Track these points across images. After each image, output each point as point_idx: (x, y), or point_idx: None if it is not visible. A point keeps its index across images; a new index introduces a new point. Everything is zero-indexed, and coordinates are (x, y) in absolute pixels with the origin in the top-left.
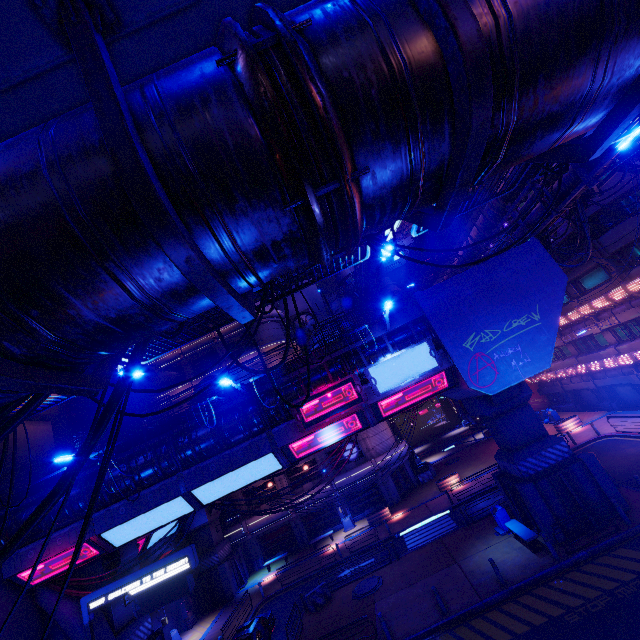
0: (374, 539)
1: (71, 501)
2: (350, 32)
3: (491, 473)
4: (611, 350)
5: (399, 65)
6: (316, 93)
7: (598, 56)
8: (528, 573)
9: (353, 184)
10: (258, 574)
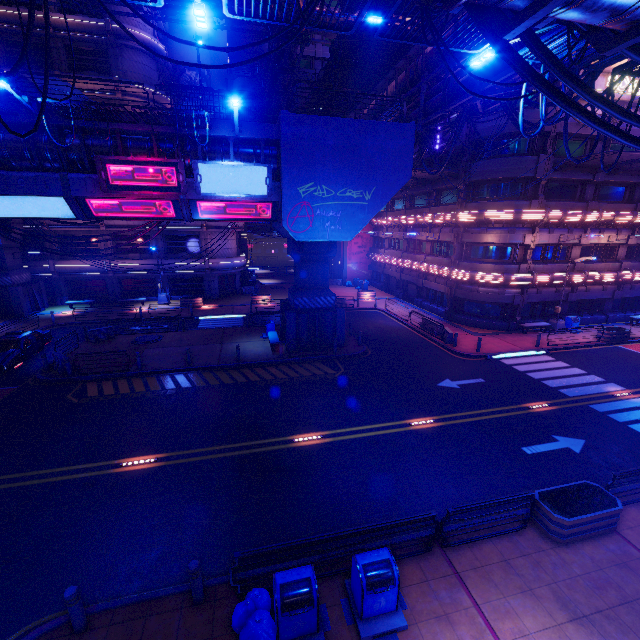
0: (177, 315)
1: None
2: None
3: None
4: (422, 257)
5: None
6: None
7: None
8: (258, 359)
9: None
10: (59, 308)
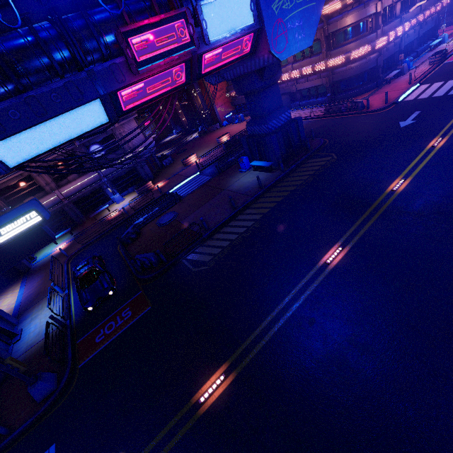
0: (150, 199)
1: None
2: None
3: (216, 151)
4: (289, 67)
5: None
6: None
7: None
8: (271, 180)
9: None
10: (44, 250)
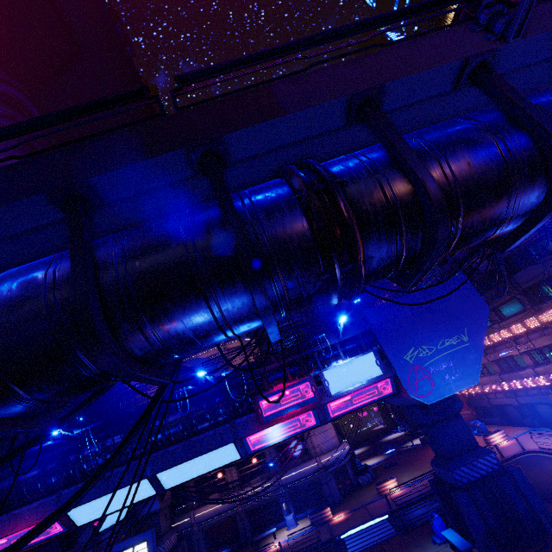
0: (316, 540)
1: (45, 475)
2: (367, 185)
3: (426, 480)
4: (529, 371)
5: (395, 205)
6: (349, 219)
7: (508, 203)
8: None
9: (363, 266)
10: None
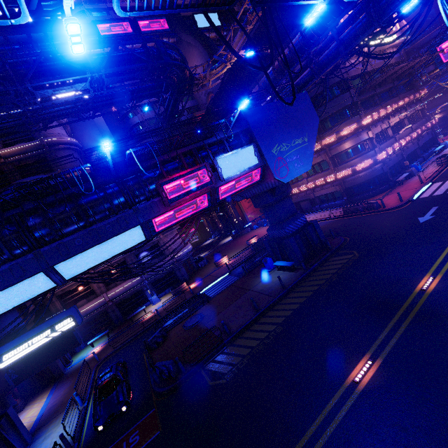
0: (182, 300)
1: None
2: None
3: (245, 252)
4: (304, 181)
5: None
6: None
7: None
8: (294, 279)
9: None
10: (81, 353)
